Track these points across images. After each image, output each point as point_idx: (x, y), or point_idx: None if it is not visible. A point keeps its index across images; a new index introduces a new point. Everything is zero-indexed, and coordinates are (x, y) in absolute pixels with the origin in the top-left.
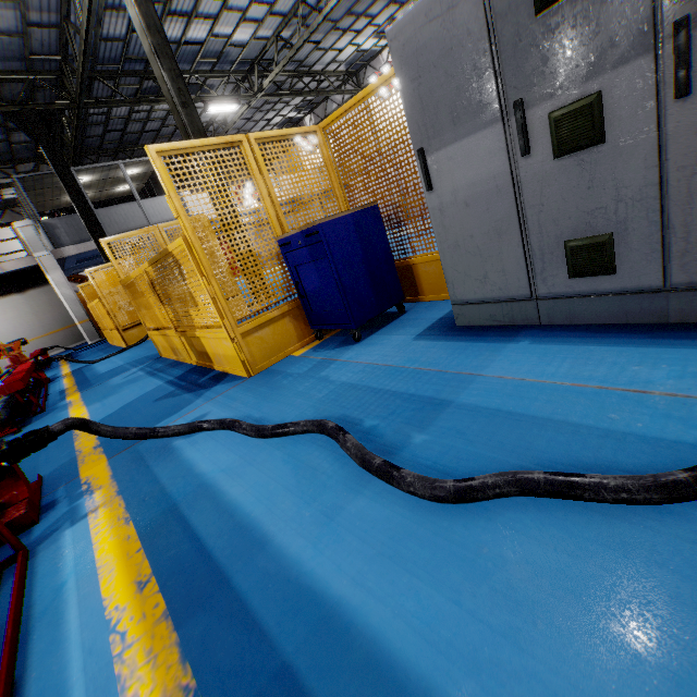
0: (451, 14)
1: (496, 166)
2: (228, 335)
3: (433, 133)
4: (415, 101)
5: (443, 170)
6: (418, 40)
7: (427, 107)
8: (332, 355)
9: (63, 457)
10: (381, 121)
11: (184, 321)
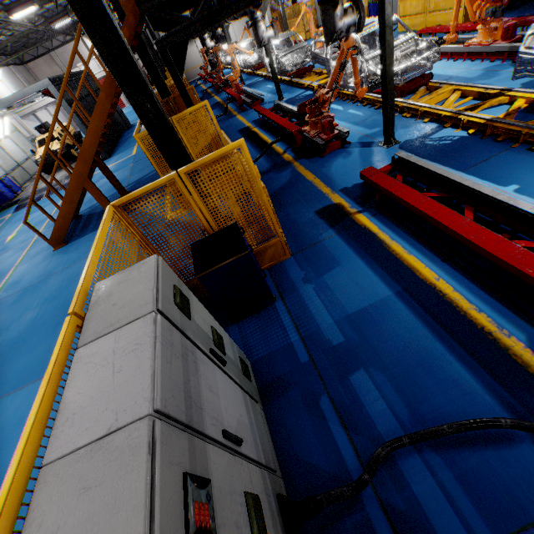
0: None
1: None
2: None
3: None
4: None
5: None
6: None
7: None
8: None
9: None
10: None
11: None
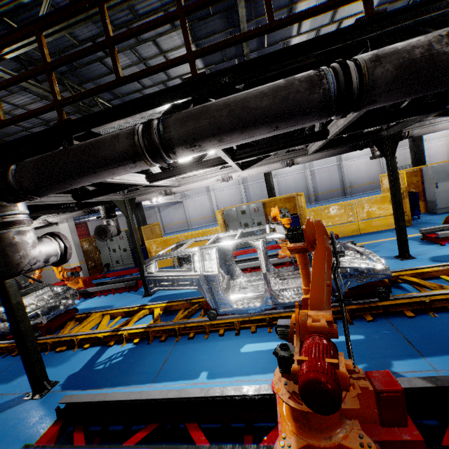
0: (444, 167)
1: (448, 186)
2: (410, 213)
3: (438, 180)
4: (435, 176)
5: (439, 186)
6: (438, 168)
7: (437, 177)
8: (422, 220)
9: (419, 236)
10: (401, 177)
11: (373, 216)
